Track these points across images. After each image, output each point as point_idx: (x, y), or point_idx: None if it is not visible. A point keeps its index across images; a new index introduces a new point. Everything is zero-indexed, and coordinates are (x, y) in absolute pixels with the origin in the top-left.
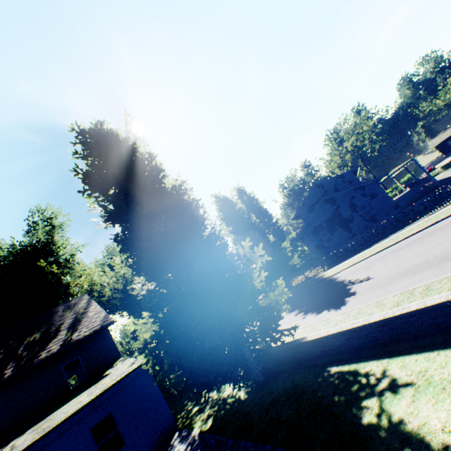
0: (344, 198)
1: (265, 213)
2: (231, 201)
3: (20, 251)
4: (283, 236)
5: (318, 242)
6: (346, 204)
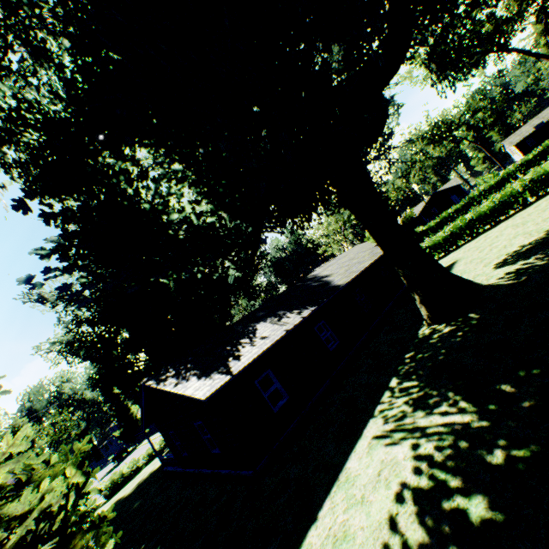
0: None
1: None
2: None
3: None
4: None
5: None
6: None
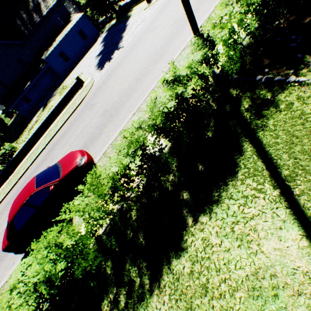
0: None
1: None
2: None
3: None
4: None
5: None
6: None
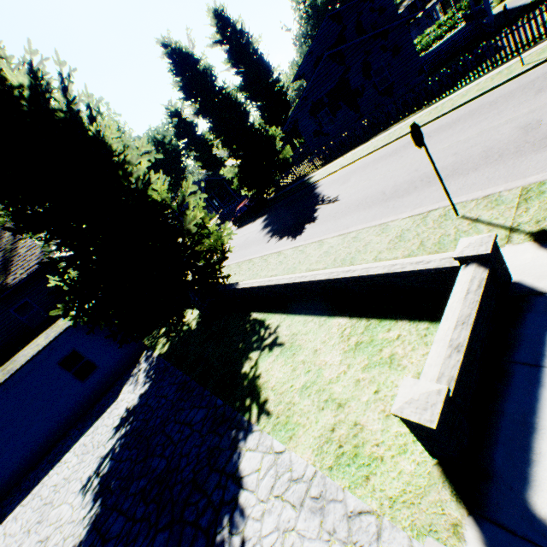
0: (357, 53)
1: (261, 64)
2: (190, 55)
3: None
4: (287, 104)
5: (316, 126)
6: (359, 64)
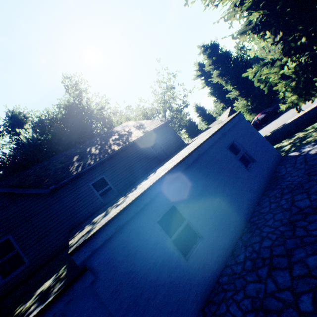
0: None
1: None
2: (218, 46)
3: (65, 108)
4: None
5: None
6: None
